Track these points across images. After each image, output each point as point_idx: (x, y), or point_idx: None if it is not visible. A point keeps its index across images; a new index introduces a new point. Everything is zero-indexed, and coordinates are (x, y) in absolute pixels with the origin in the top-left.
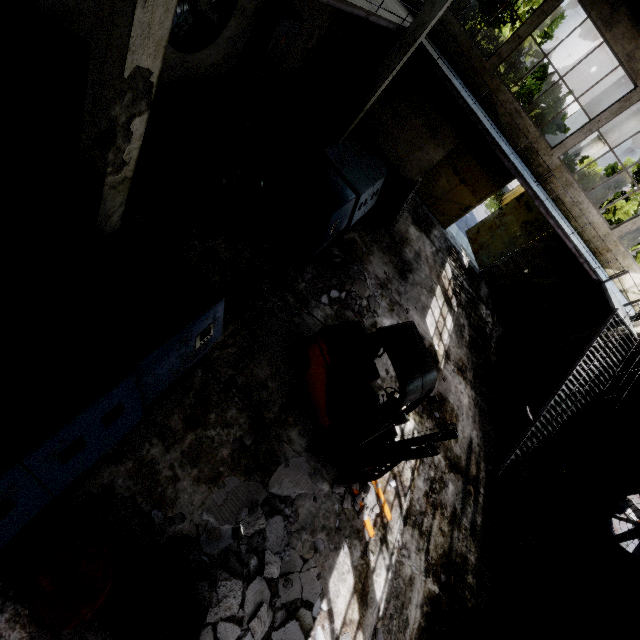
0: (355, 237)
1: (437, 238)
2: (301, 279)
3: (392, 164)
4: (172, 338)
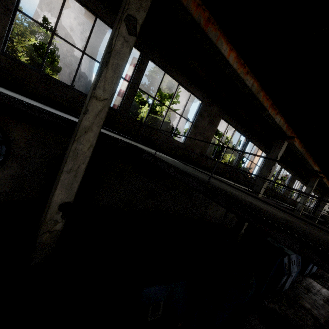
0: None
1: None
2: None
3: None
4: None
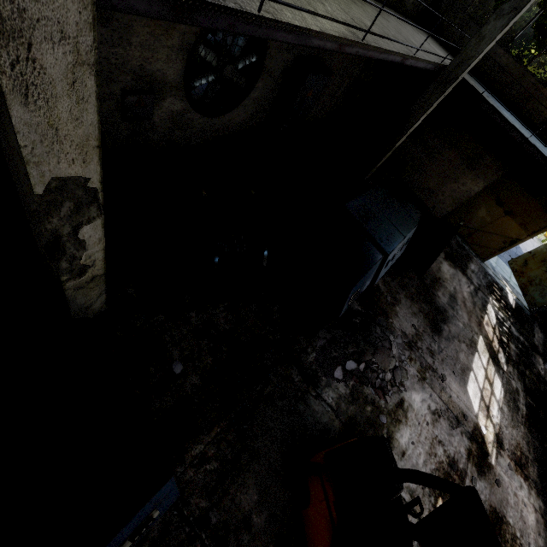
0: (378, 284)
1: (475, 273)
2: (311, 347)
3: (425, 206)
4: None
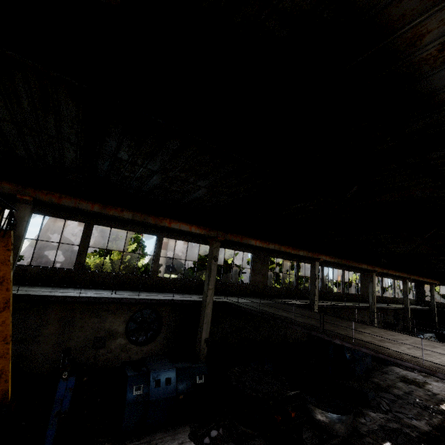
0: None
1: None
2: None
3: None
4: (431, 334)
